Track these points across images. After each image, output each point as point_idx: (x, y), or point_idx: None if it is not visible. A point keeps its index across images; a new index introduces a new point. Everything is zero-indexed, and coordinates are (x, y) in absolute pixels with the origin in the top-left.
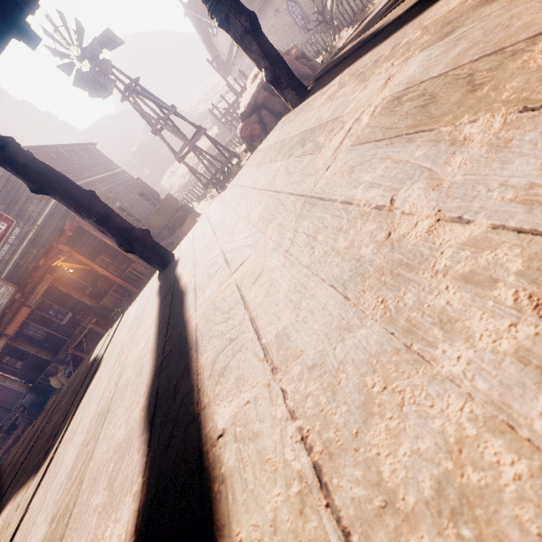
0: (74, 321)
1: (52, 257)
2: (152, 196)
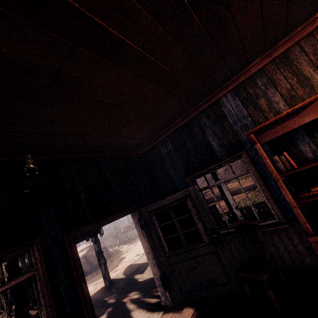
0: None
1: None
2: None
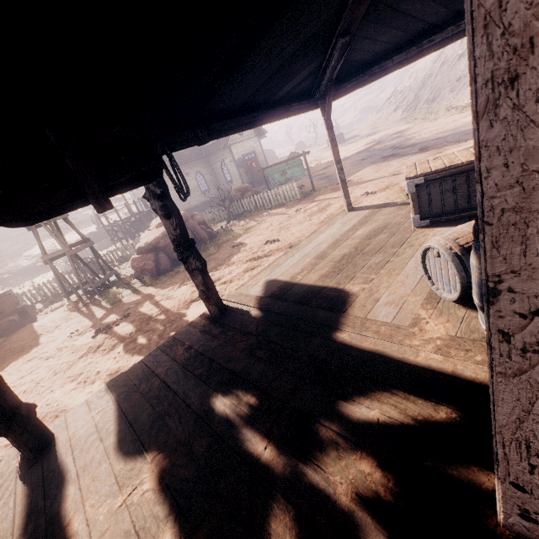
0: None
1: None
2: None
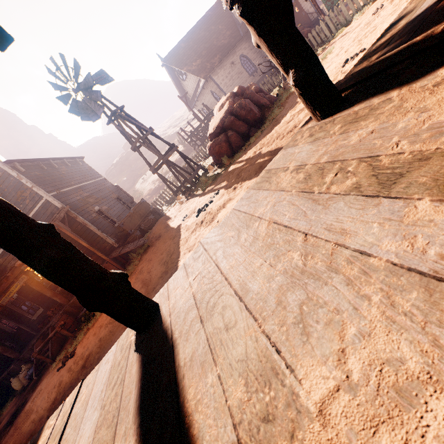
0: (44, 316)
1: None
2: (127, 200)
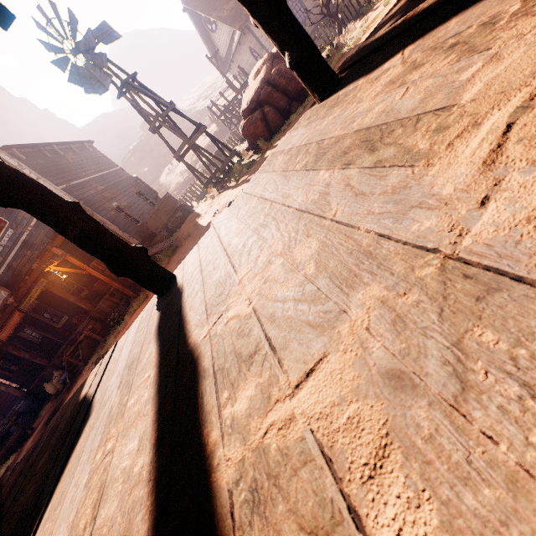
0: (70, 324)
1: (46, 260)
2: (150, 195)
